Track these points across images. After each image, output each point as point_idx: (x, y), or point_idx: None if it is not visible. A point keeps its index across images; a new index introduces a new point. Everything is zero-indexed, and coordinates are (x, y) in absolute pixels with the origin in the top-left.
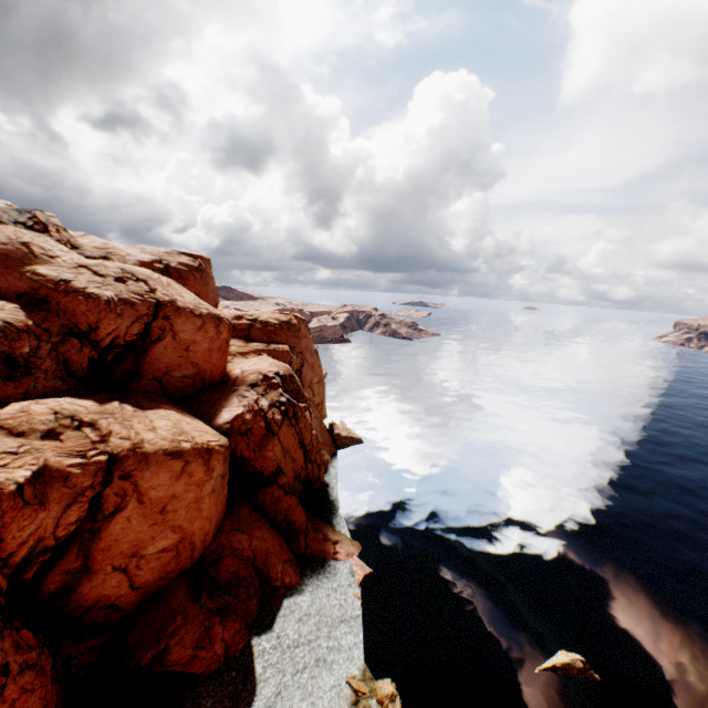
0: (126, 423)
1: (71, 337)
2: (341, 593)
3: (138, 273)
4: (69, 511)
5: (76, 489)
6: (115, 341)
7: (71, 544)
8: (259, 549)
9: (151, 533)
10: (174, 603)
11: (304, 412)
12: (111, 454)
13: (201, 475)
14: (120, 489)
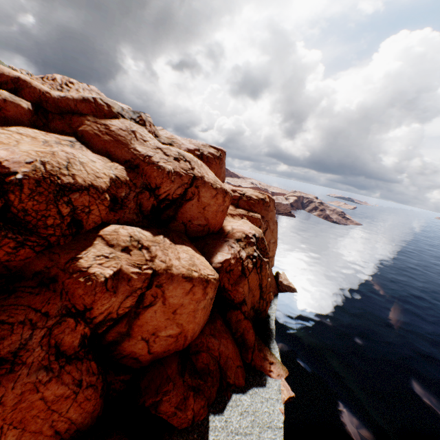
0: (165, 251)
1: (145, 190)
2: (270, 404)
3: (186, 156)
4: (126, 300)
5: (133, 288)
6: (167, 196)
7: (123, 317)
8: (223, 352)
9: (165, 323)
10: (169, 371)
11: (266, 265)
12: (154, 270)
13: (200, 295)
14: (154, 292)
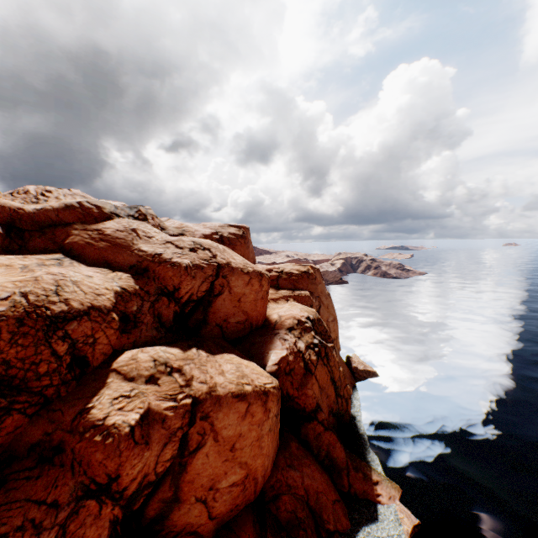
0: (202, 367)
1: (162, 296)
2: None
3: (204, 244)
4: (165, 449)
5: (170, 430)
6: (190, 297)
7: (165, 476)
8: (310, 487)
9: (223, 468)
10: (243, 537)
11: (332, 351)
12: (193, 397)
13: (260, 415)
14: (200, 428)
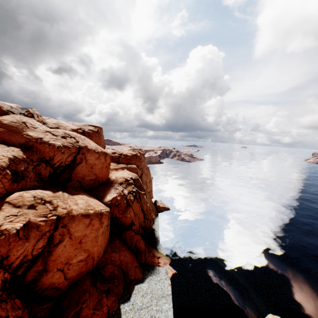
0: (65, 201)
1: (42, 163)
2: (161, 282)
3: (71, 134)
4: (38, 242)
5: (42, 232)
6: (61, 164)
7: (39, 258)
8: (123, 260)
9: (74, 253)
10: (84, 287)
11: (143, 195)
12: (58, 215)
13: (98, 225)
14: (61, 232)
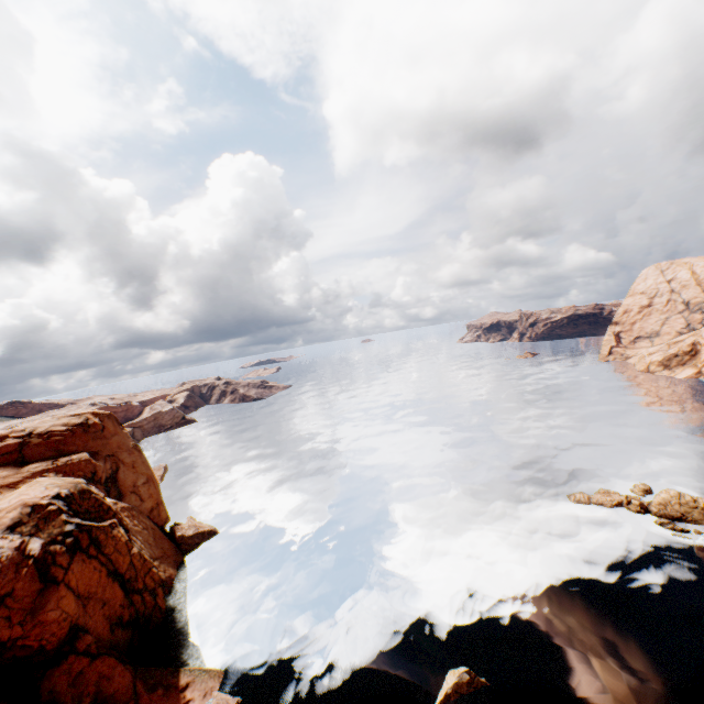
0: None
1: None
2: None
3: None
4: None
5: None
6: None
7: None
8: None
9: None
10: None
11: (112, 530)
12: None
13: None
14: None
